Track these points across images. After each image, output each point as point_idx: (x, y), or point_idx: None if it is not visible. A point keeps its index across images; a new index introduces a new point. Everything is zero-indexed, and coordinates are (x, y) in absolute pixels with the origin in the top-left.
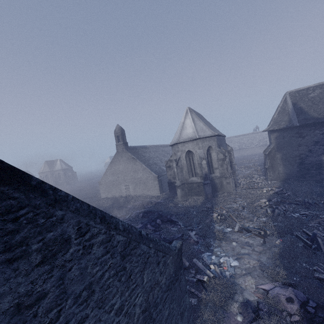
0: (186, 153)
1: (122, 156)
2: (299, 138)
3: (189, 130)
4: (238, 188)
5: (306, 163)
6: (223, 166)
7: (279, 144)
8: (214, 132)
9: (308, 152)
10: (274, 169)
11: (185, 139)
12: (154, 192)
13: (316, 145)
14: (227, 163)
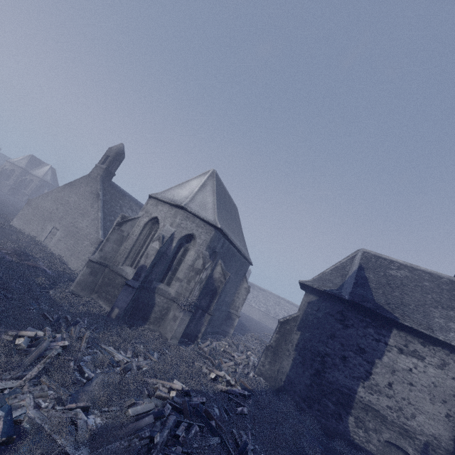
0: (150, 218)
1: (88, 184)
2: (339, 325)
3: (183, 192)
4: (194, 346)
5: (326, 378)
6: (190, 282)
7: (307, 317)
8: (218, 223)
9: (340, 359)
10: (276, 356)
11: (165, 197)
12: (76, 263)
13: (358, 354)
14: (198, 281)
